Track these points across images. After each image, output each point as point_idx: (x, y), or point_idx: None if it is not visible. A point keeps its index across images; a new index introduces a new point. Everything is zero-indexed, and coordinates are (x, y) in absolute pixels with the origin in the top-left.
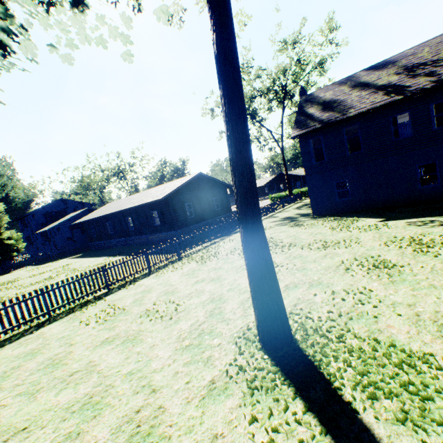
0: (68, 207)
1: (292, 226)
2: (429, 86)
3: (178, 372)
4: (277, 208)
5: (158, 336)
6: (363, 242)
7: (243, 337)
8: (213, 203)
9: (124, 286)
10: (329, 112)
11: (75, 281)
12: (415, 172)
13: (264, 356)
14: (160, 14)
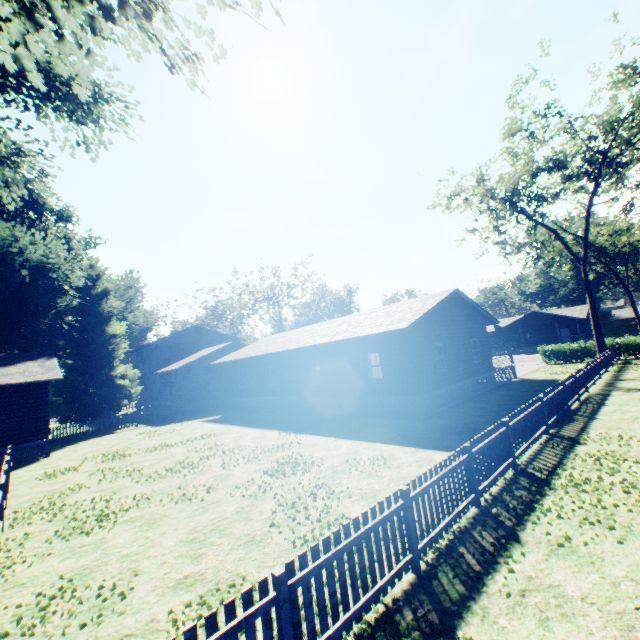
0: (202, 338)
1: None
2: None
3: None
4: (599, 370)
5: None
6: None
7: None
8: (470, 349)
9: (478, 577)
10: None
11: (352, 541)
12: None
13: None
14: None
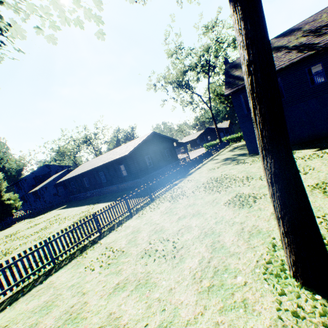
0: (51, 170)
1: (237, 164)
2: None
3: (218, 323)
4: (213, 152)
5: (170, 277)
6: (316, 168)
7: (269, 273)
8: (165, 154)
9: (114, 229)
10: None
11: (72, 229)
12: None
13: (316, 297)
14: None
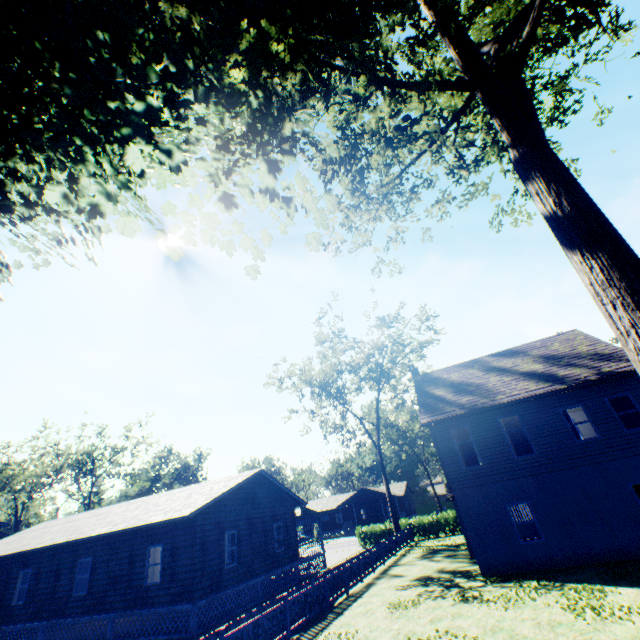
0: None
1: (464, 600)
2: (593, 377)
3: None
4: (386, 553)
5: None
6: None
7: None
8: (273, 535)
9: None
10: (468, 395)
11: None
12: (632, 495)
13: None
14: (311, 239)
